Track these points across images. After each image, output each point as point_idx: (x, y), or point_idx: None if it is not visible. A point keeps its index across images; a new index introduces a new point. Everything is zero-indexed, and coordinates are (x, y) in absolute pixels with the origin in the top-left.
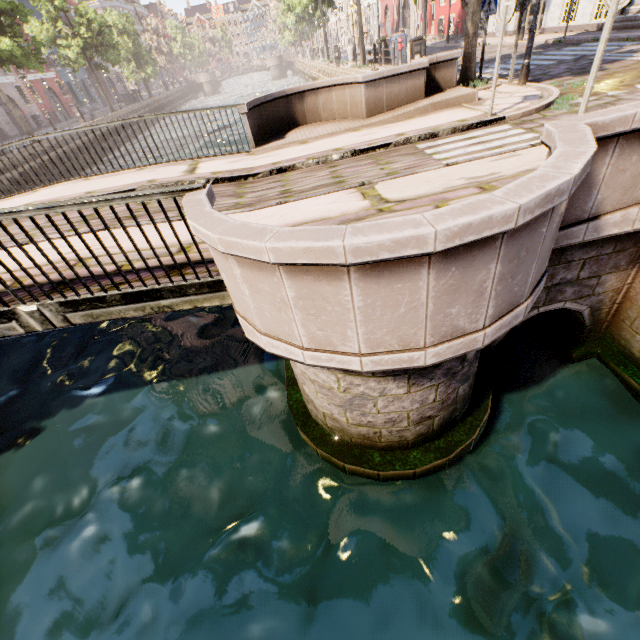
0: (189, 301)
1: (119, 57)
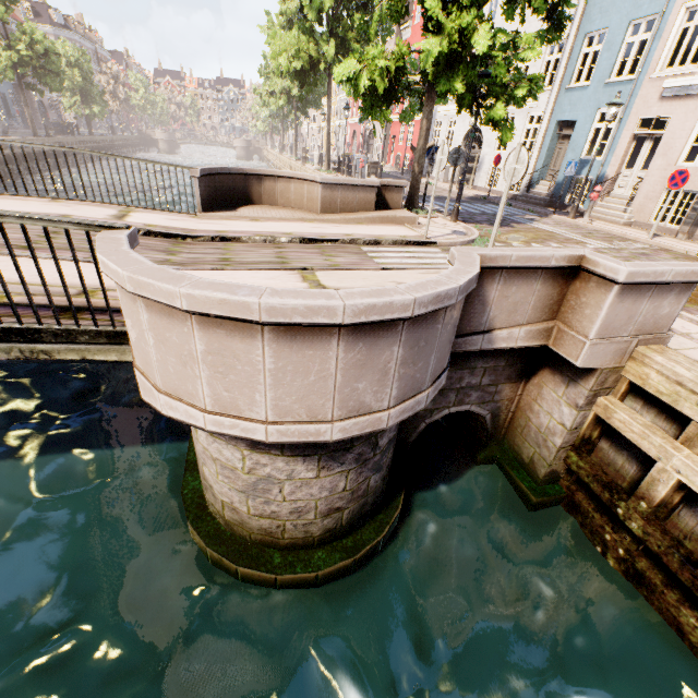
0: (77, 350)
1: (62, 86)
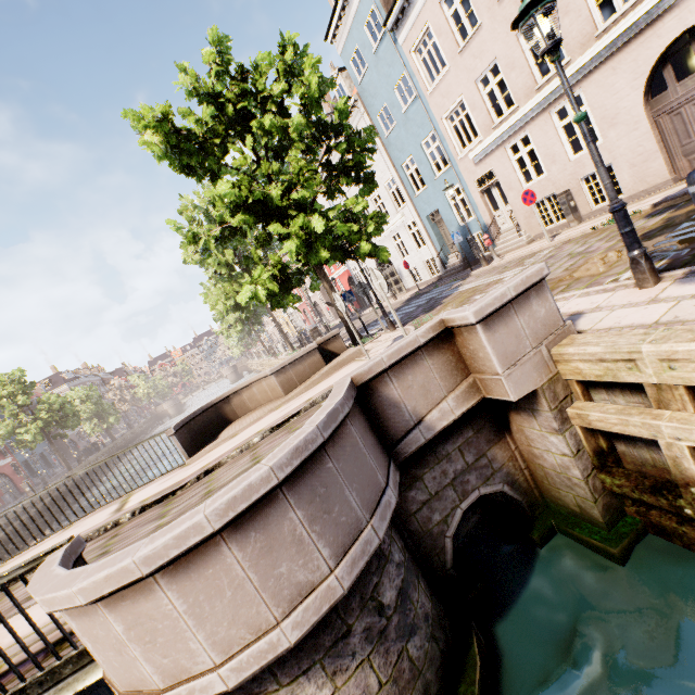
0: (66, 686)
1: (79, 421)
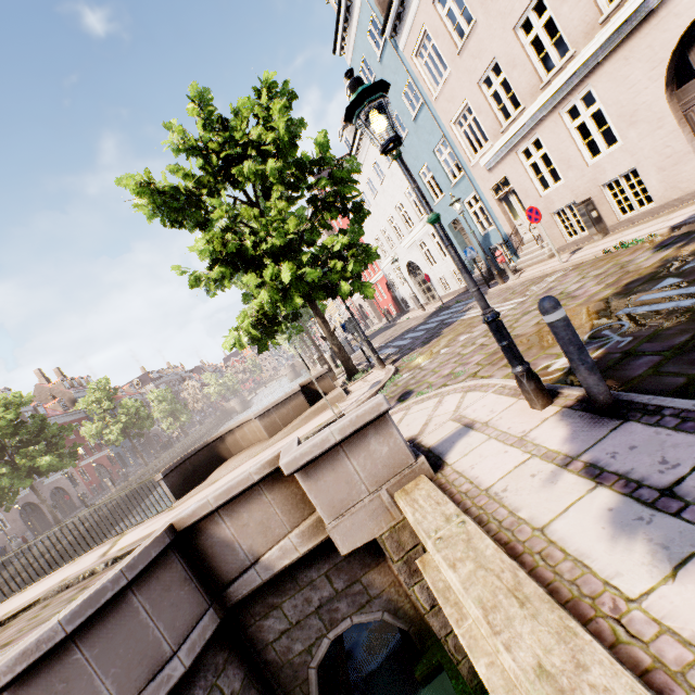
0: None
1: (152, 423)
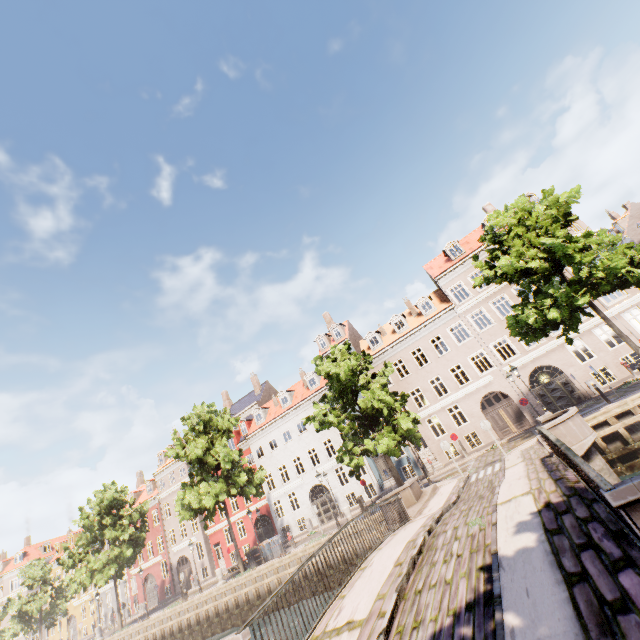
0: None
1: None
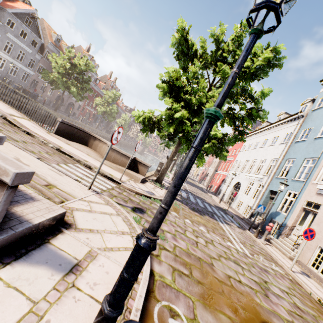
0: None
1: (112, 120)
